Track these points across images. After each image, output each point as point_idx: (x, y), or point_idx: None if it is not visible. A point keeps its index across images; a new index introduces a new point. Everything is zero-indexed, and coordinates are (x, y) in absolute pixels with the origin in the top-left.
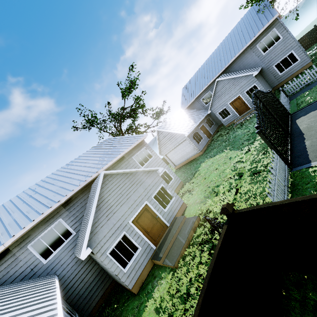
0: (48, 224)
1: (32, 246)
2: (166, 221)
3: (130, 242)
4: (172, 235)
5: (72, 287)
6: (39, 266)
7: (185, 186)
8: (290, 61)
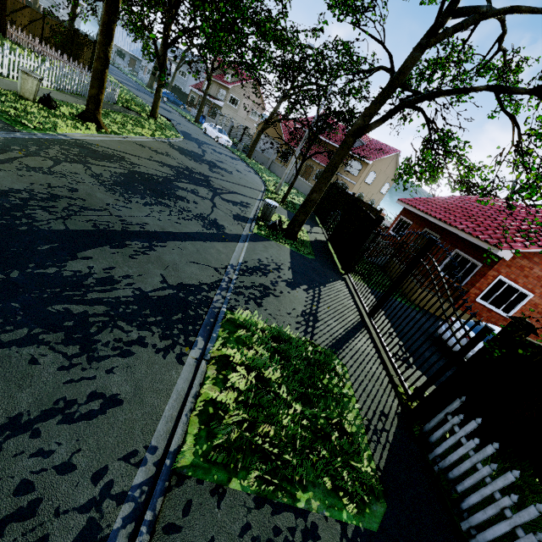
0: None
1: None
2: None
3: None
4: None
5: None
6: None
7: None
8: None
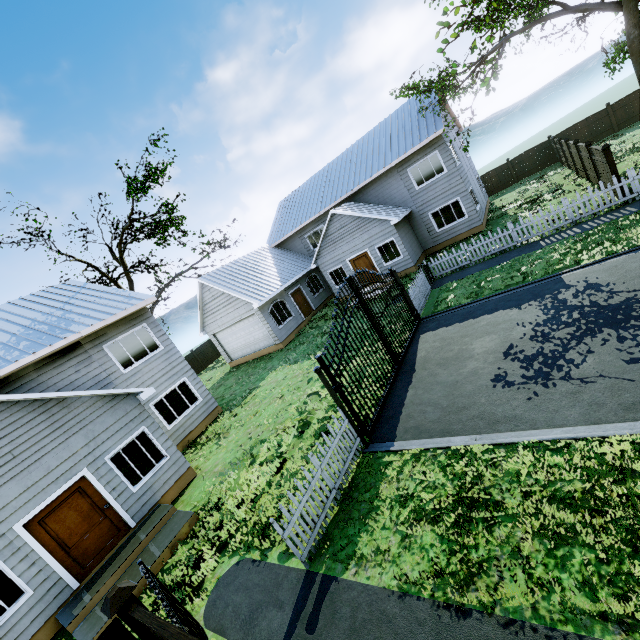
0: None
1: None
2: (128, 516)
3: (3, 579)
4: (125, 555)
5: None
6: None
7: (222, 419)
8: (455, 213)
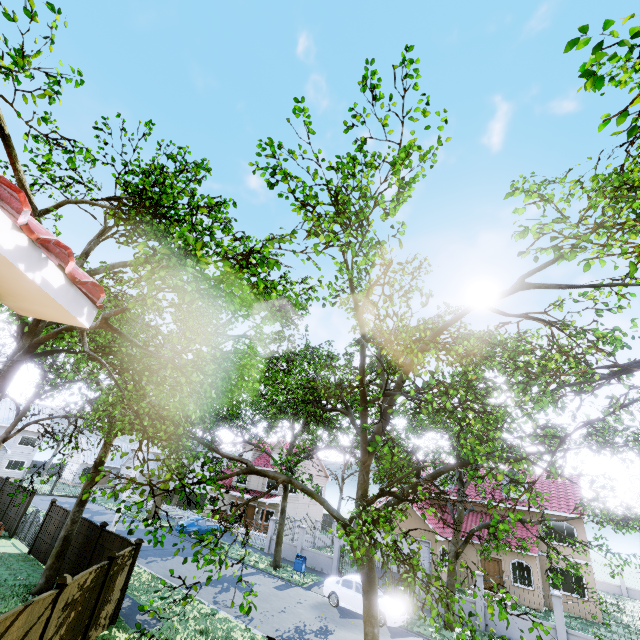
0: None
1: None
2: None
3: None
4: None
5: None
6: None
7: None
8: None
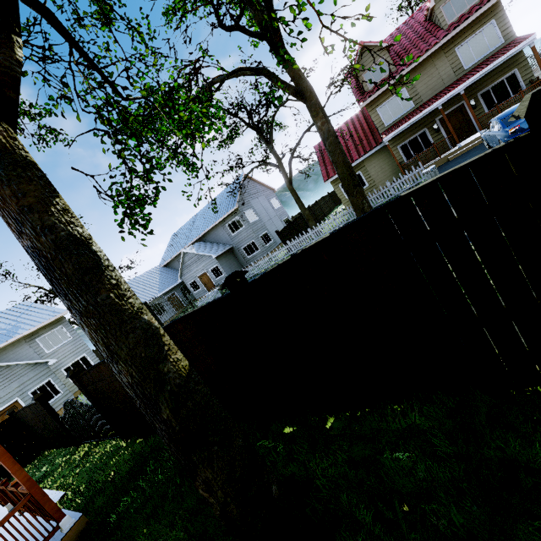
0: None
1: None
2: None
3: None
4: None
5: None
6: None
7: None
8: (254, 248)
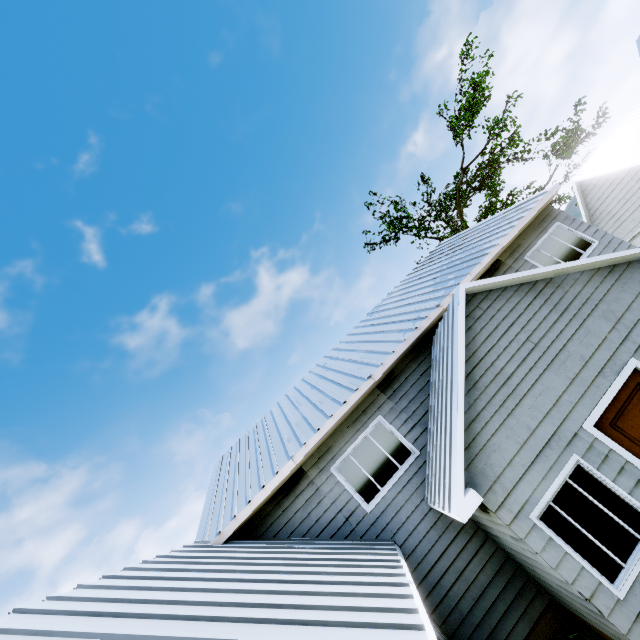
0: (359, 426)
1: (338, 470)
2: None
3: (607, 494)
4: None
5: (437, 585)
6: (359, 514)
7: None
8: None
